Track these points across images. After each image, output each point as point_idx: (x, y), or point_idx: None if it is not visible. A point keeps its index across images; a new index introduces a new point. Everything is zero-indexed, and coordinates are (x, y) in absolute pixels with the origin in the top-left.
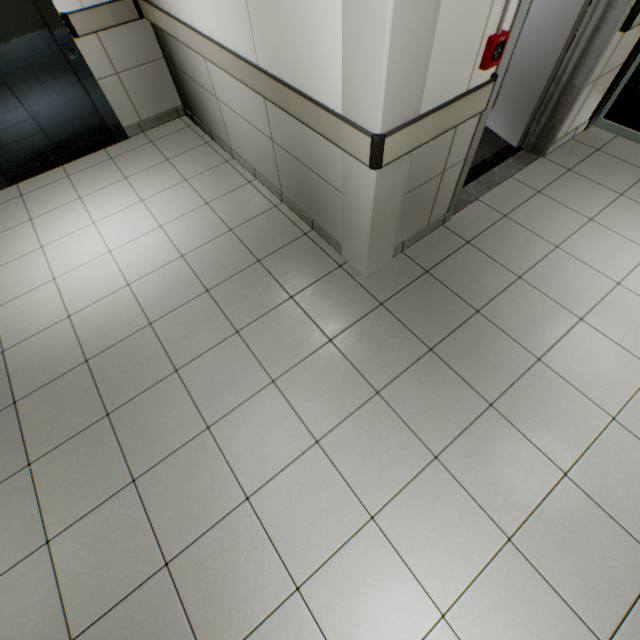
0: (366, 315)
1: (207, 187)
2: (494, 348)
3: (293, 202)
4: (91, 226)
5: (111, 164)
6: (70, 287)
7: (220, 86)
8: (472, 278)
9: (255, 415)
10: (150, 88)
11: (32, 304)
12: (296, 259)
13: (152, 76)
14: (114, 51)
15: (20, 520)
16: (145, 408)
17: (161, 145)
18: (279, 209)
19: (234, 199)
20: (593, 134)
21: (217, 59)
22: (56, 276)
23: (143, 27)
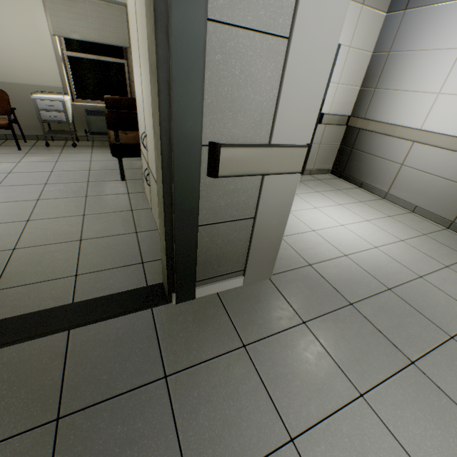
0: None
1: (380, 208)
2: None
3: None
4: (315, 209)
5: (301, 183)
6: (330, 238)
7: (418, 158)
8: None
9: None
10: (325, 155)
11: (308, 240)
12: None
13: (330, 150)
14: (325, 134)
15: (454, 420)
16: None
17: (326, 182)
18: (449, 231)
19: (407, 218)
20: None
21: (444, 144)
22: (313, 229)
23: (341, 129)
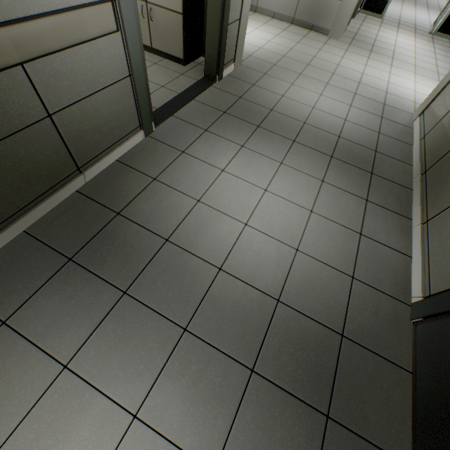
0: (349, 46)
1: (258, 20)
2: (383, 51)
3: (300, 21)
4: None
5: None
6: (248, 42)
7: None
8: (365, 40)
9: (346, 63)
10: None
11: None
12: (315, 36)
13: None
14: None
15: (314, 82)
16: (316, 63)
17: None
18: (293, 26)
19: (273, 23)
20: (360, 15)
21: None
22: None
23: None
